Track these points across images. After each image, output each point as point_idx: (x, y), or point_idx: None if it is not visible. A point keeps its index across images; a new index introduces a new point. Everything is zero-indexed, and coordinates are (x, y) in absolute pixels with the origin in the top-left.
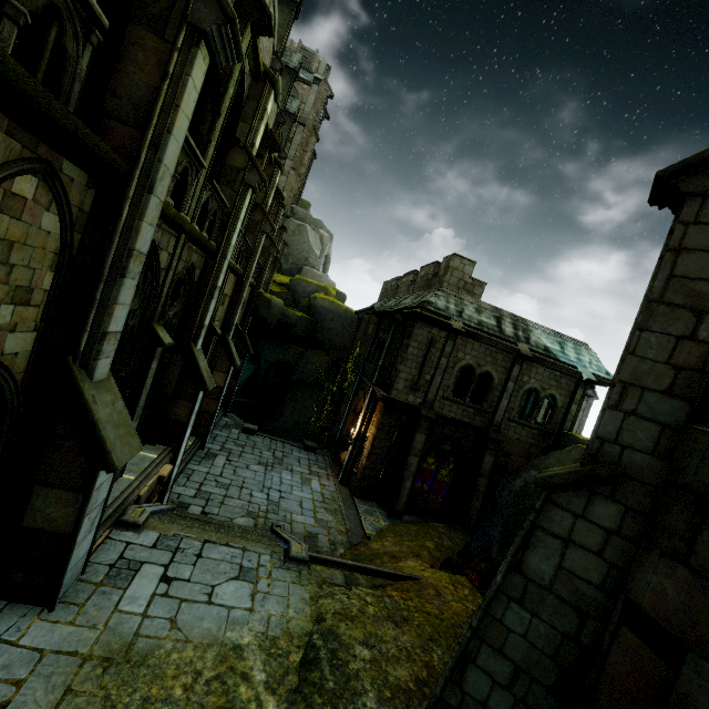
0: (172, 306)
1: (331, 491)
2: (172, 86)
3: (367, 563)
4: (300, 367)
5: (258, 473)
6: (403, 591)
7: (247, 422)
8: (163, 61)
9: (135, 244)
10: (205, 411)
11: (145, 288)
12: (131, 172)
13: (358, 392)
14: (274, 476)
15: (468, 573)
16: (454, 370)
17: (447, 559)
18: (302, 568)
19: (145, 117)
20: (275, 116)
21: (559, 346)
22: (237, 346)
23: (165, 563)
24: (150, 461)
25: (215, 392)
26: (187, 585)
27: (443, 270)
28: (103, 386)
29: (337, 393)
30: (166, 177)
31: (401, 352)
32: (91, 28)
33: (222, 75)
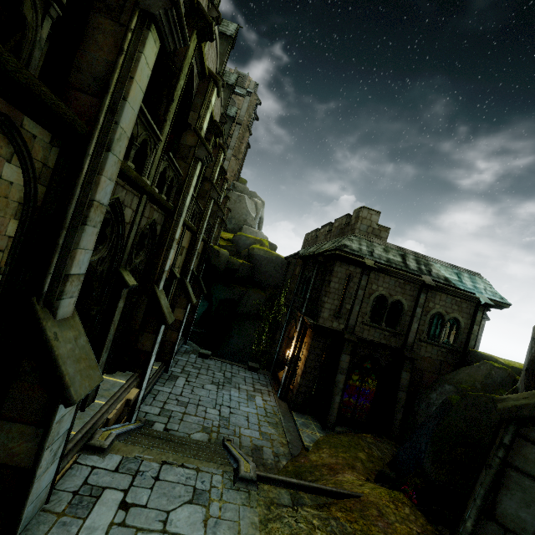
0: (138, 255)
1: (272, 406)
2: (127, 62)
3: (307, 475)
4: (243, 302)
5: (211, 392)
6: (347, 511)
7: (203, 348)
8: (119, 41)
9: (95, 195)
10: (168, 341)
11: (113, 239)
12: (91, 132)
13: (290, 321)
14: (224, 394)
15: (405, 489)
16: (370, 300)
17: (380, 472)
18: (251, 488)
19: (104, 87)
20: (219, 118)
21: (457, 276)
22: (194, 287)
23: (125, 487)
24: (119, 386)
25: (176, 325)
26: (144, 512)
27: (354, 220)
28: (67, 323)
29: (273, 322)
30: (123, 139)
31: (324, 287)
32: (49, 1)
33: (174, 70)
